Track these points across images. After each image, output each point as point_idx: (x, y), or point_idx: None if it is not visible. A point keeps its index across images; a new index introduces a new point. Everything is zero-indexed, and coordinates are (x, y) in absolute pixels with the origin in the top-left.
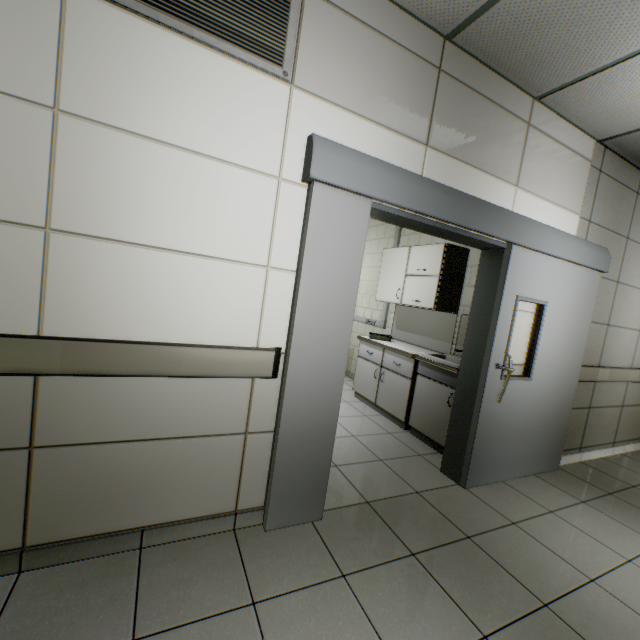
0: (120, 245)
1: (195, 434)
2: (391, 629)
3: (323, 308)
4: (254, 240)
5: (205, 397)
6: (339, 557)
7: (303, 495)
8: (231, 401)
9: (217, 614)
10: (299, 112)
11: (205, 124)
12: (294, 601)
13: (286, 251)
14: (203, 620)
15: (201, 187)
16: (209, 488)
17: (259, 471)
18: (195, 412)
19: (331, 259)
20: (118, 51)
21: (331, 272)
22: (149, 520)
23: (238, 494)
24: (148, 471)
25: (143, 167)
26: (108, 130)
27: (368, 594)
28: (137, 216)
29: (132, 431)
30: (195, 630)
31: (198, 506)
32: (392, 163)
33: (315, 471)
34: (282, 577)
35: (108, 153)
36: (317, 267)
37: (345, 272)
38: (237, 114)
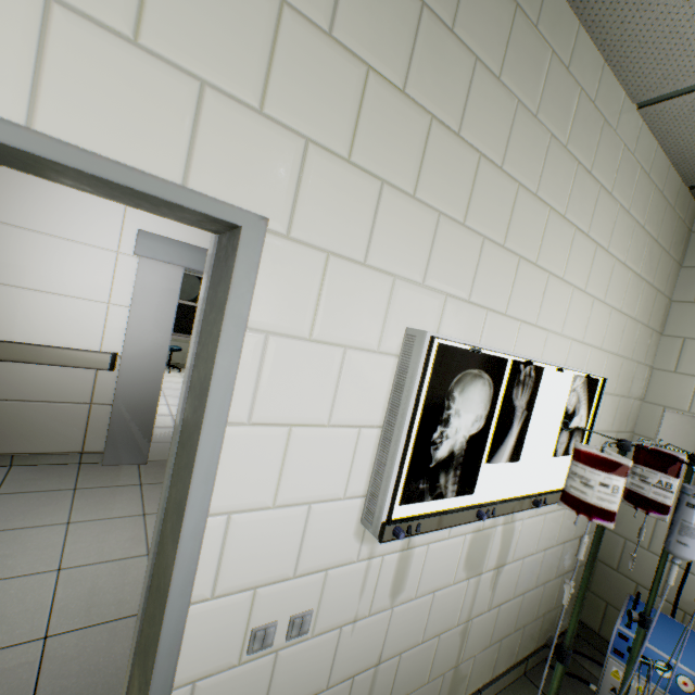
0: (6, 287)
1: (54, 401)
2: (153, 502)
3: (147, 330)
4: (99, 287)
5: (62, 379)
6: (145, 478)
7: (132, 446)
8: (81, 383)
9: (51, 490)
10: (133, 215)
11: (66, 221)
12: (102, 490)
13: (123, 295)
14: (41, 492)
15: (62, 256)
16: (63, 435)
17: (101, 429)
18: (54, 387)
19: (153, 301)
20: (9, 183)
21: (153, 309)
22: (19, 450)
23: (85, 442)
24: (19, 420)
25: (23, 244)
26: (1, 225)
27: (151, 491)
28: (18, 271)
29: (9, 394)
30: (34, 494)
31: (55, 446)
32: (206, 244)
33: (142, 432)
34: (100, 482)
35: (0, 237)
36: (143, 306)
37: (164, 310)
38: (88, 216)
